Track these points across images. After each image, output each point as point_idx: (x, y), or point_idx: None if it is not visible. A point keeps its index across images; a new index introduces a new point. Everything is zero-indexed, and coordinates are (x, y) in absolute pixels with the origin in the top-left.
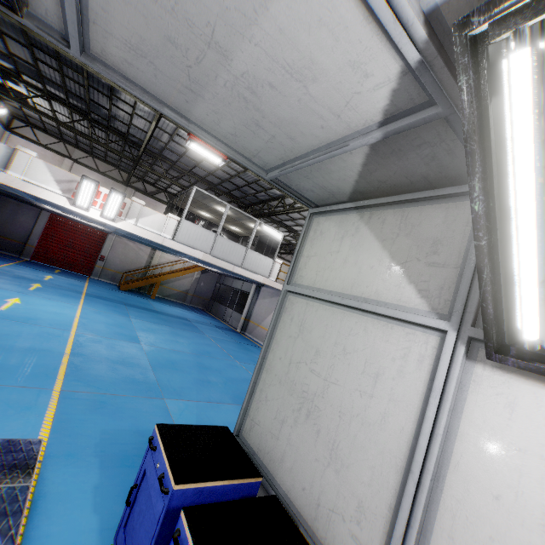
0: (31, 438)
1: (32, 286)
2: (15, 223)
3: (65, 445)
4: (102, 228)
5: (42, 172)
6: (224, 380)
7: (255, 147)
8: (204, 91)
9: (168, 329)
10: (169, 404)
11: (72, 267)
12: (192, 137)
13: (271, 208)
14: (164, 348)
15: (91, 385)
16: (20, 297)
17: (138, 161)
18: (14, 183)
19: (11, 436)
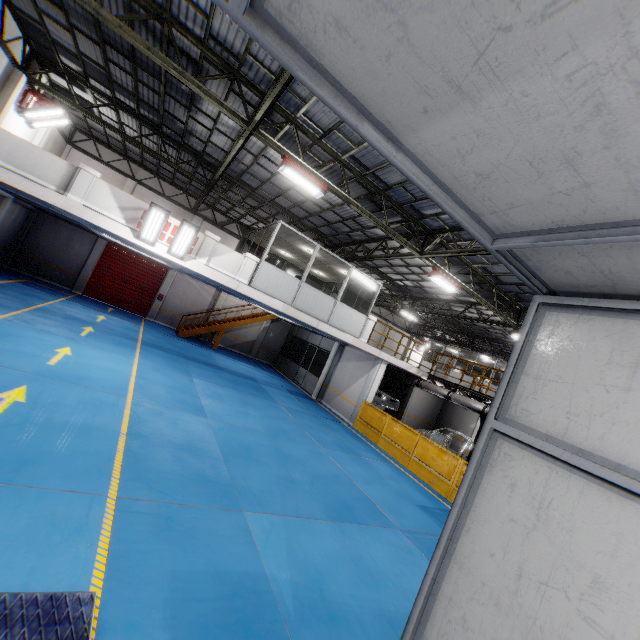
0: (80, 589)
1: (83, 330)
2: (68, 251)
3: (124, 604)
4: (164, 263)
5: (104, 196)
6: (310, 477)
7: (511, 199)
8: (492, 89)
9: (235, 395)
10: (251, 522)
11: (127, 306)
12: (287, 161)
13: (366, 250)
14: (235, 425)
15: (153, 487)
16: (69, 346)
17: (212, 186)
18: (72, 208)
19: (53, 586)
